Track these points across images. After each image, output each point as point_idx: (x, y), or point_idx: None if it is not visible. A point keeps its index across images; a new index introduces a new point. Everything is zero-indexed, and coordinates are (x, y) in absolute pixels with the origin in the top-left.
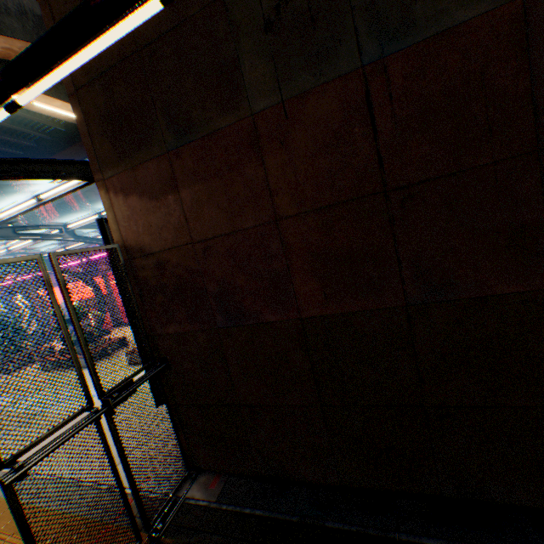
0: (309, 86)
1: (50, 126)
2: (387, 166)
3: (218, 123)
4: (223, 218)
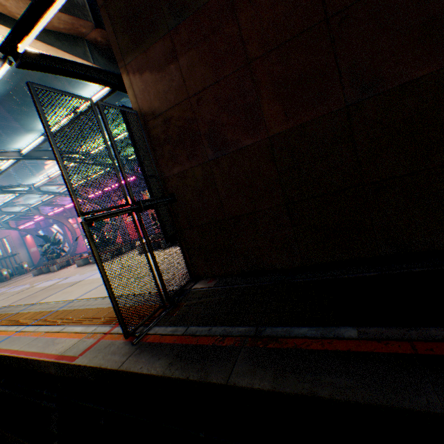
0: None
1: (71, 90)
2: None
3: None
4: (210, 73)
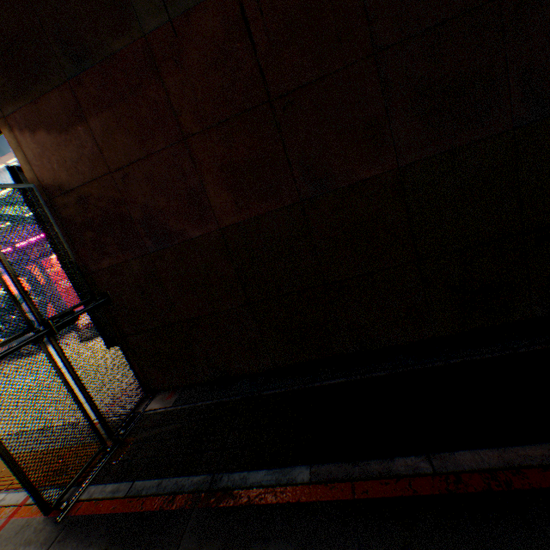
0: (192, 4)
1: None
2: (268, 78)
3: (113, 47)
4: (135, 143)
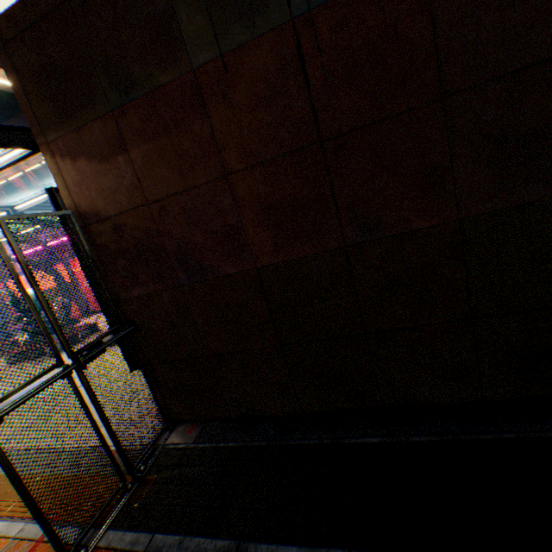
0: (245, 39)
1: None
2: (321, 117)
3: (160, 79)
4: (175, 176)
